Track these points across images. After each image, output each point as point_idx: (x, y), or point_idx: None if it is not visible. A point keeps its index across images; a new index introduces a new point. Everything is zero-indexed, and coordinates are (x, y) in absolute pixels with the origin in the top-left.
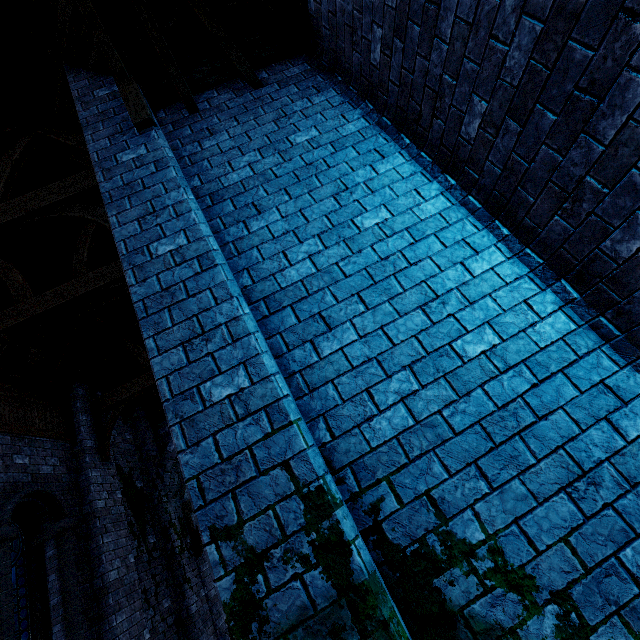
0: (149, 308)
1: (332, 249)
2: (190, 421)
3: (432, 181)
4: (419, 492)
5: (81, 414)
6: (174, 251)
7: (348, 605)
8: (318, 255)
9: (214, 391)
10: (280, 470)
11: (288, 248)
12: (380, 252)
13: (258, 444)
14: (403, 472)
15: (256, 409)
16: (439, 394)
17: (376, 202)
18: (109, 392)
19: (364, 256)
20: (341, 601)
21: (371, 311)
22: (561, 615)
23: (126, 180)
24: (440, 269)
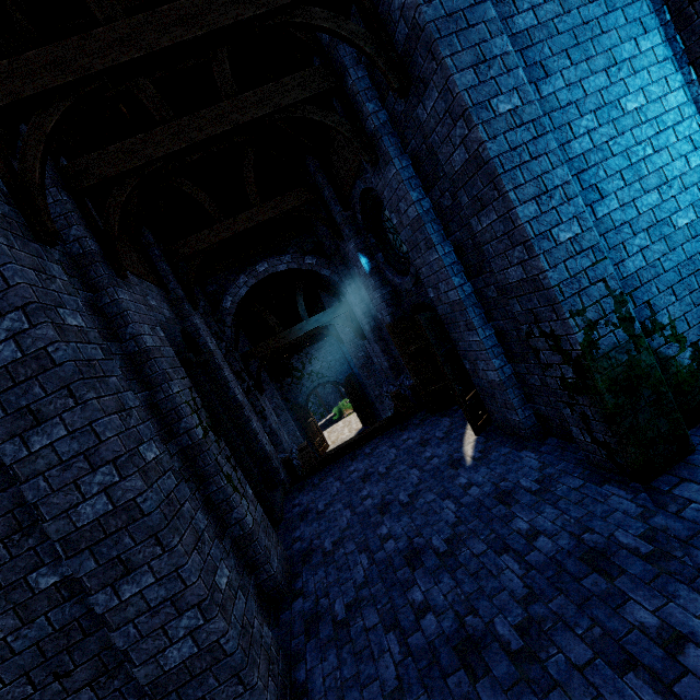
0: (505, 165)
1: (604, 128)
2: (549, 253)
3: (678, 71)
4: (644, 301)
5: (163, 263)
6: (512, 111)
7: (633, 342)
8: (594, 132)
9: (560, 235)
10: (601, 283)
11: (572, 120)
12: (636, 137)
13: (589, 269)
14: (638, 291)
15: (586, 248)
16: (660, 249)
17: (637, 85)
18: (181, 241)
19: (626, 139)
20: (630, 341)
21: (628, 187)
22: (692, 351)
23: (447, 9)
24: (672, 159)
